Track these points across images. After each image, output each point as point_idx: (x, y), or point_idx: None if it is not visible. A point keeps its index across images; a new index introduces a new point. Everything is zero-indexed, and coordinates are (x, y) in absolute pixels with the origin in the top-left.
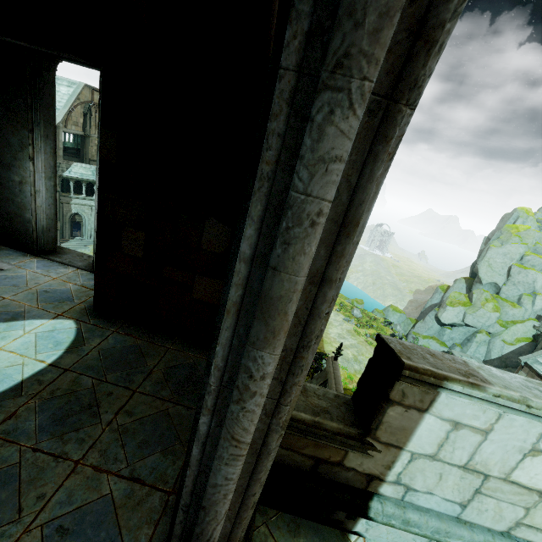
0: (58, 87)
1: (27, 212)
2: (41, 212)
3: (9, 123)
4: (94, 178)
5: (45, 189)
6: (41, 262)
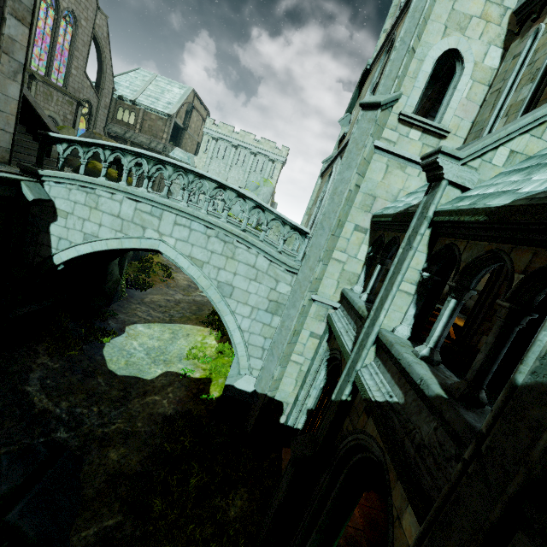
0: (171, 88)
1: None
2: None
3: None
4: (189, 162)
5: None
6: None
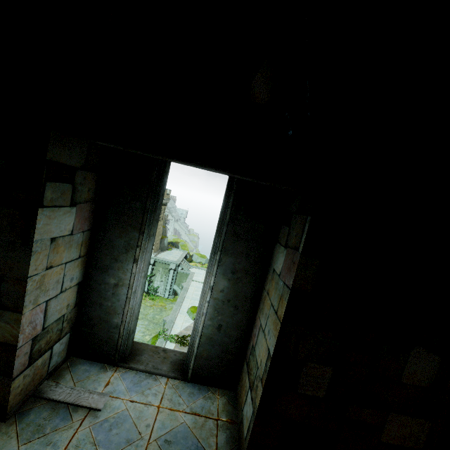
0: None
1: (116, 317)
2: (130, 314)
3: (118, 225)
4: None
5: (140, 288)
6: (126, 376)
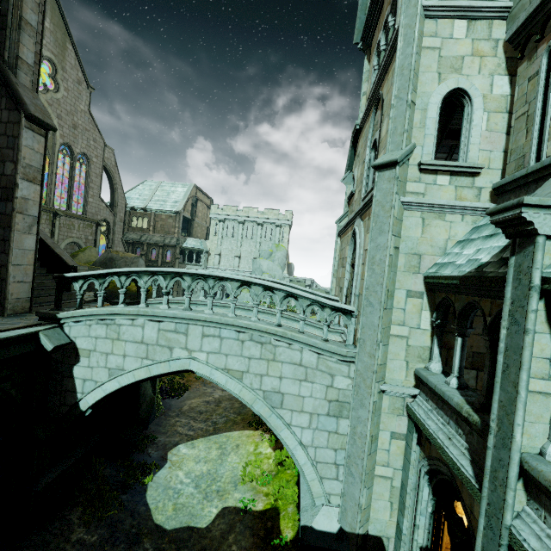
0: (175, 189)
1: None
2: None
3: None
4: (202, 247)
5: None
6: None
